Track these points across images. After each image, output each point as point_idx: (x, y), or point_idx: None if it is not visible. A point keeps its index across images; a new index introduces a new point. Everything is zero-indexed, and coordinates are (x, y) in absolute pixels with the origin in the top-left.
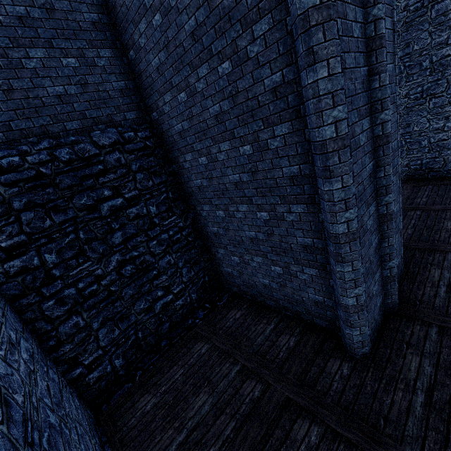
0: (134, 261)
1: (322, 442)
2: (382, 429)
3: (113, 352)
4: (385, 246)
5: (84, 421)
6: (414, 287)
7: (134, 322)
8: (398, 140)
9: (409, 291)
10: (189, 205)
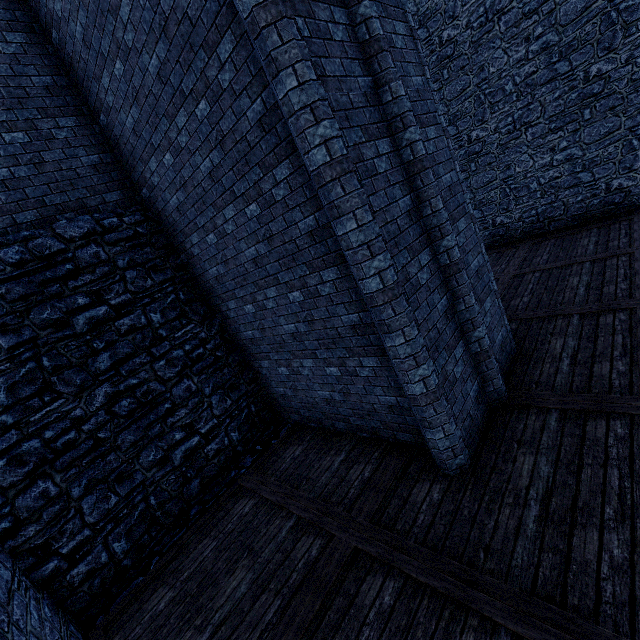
0: (133, 393)
1: (399, 602)
2: (481, 565)
3: (110, 532)
4: (463, 310)
5: (54, 637)
6: (529, 368)
7: (142, 483)
8: (458, 172)
9: (522, 373)
10: (212, 307)
